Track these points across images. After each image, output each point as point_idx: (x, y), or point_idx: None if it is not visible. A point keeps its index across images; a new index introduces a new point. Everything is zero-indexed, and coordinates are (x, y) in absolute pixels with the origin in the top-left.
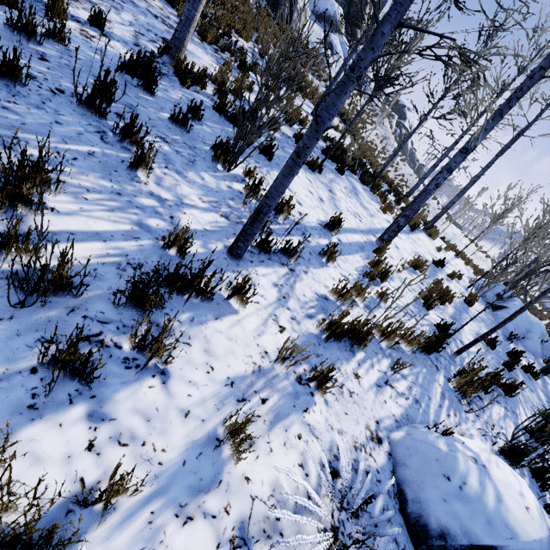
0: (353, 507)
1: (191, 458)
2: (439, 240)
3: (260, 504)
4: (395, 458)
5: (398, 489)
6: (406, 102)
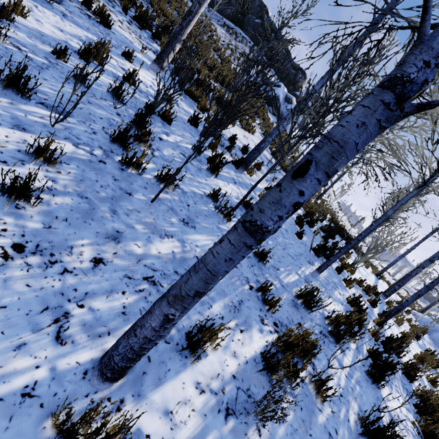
0: None
1: None
2: None
3: None
4: None
5: None
6: None
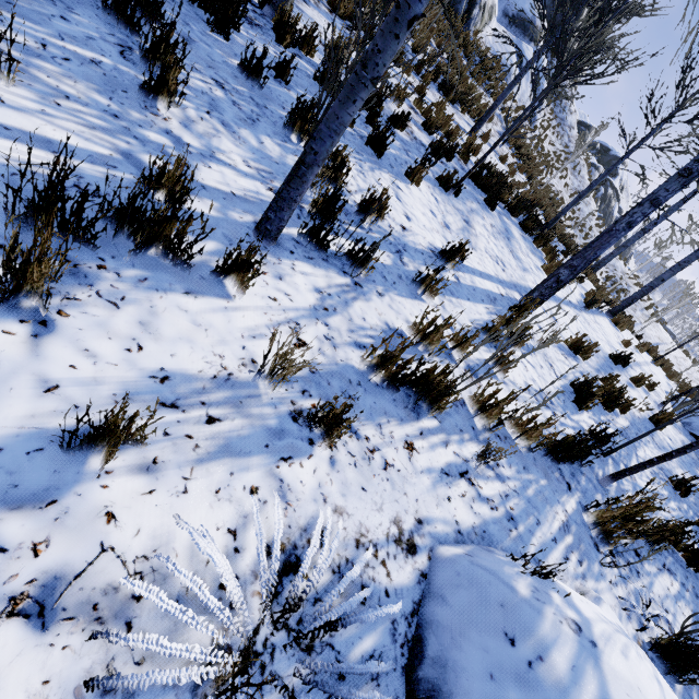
0: (305, 630)
1: (16, 449)
2: (632, 336)
3: (114, 562)
4: (431, 584)
5: (416, 634)
6: (620, 153)
